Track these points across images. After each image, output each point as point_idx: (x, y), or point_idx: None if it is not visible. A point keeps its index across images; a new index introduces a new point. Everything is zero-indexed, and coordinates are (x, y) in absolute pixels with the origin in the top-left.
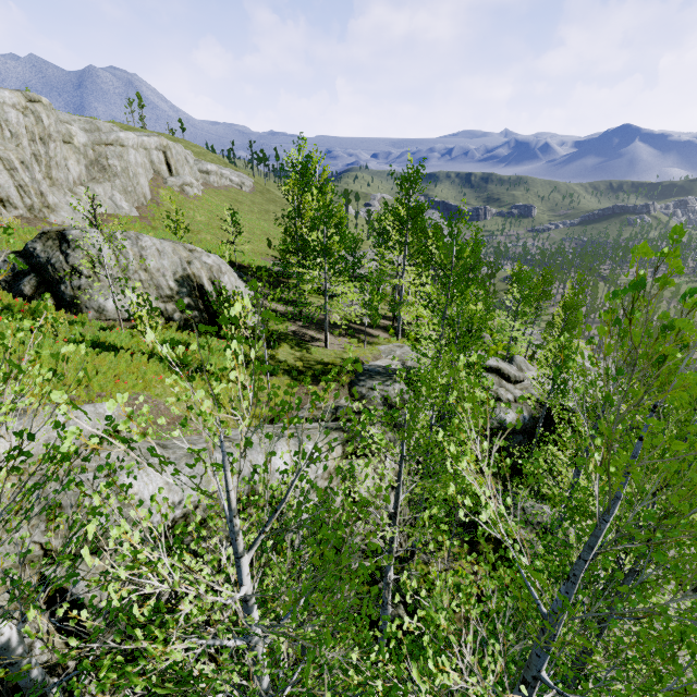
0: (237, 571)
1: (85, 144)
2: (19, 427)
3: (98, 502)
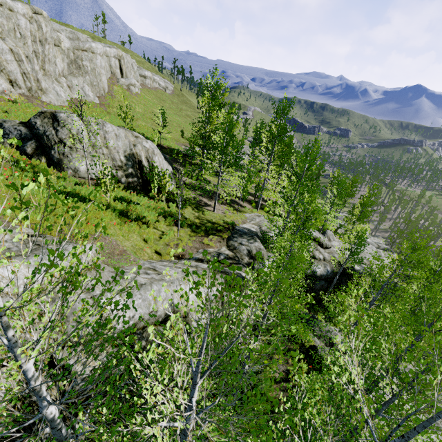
0: (192, 390)
1: (68, 48)
2: (39, 260)
3: (125, 352)
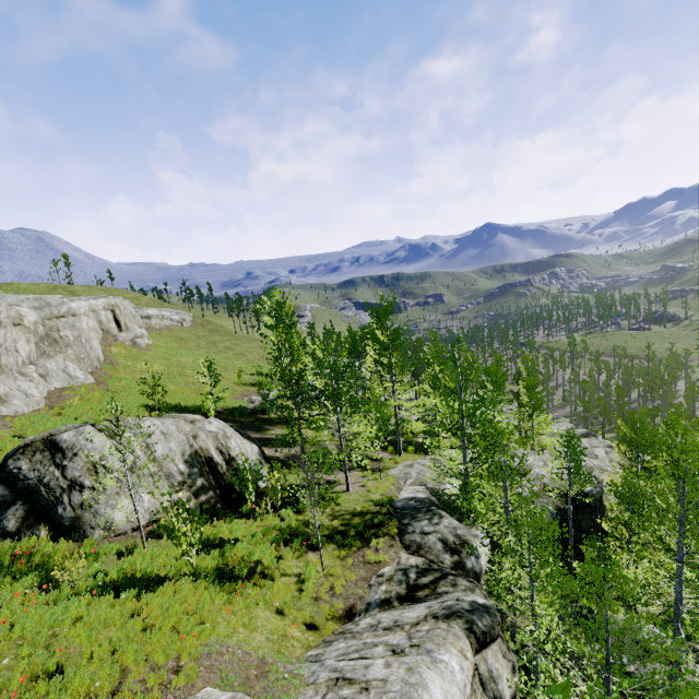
0: None
1: (35, 322)
2: None
3: None
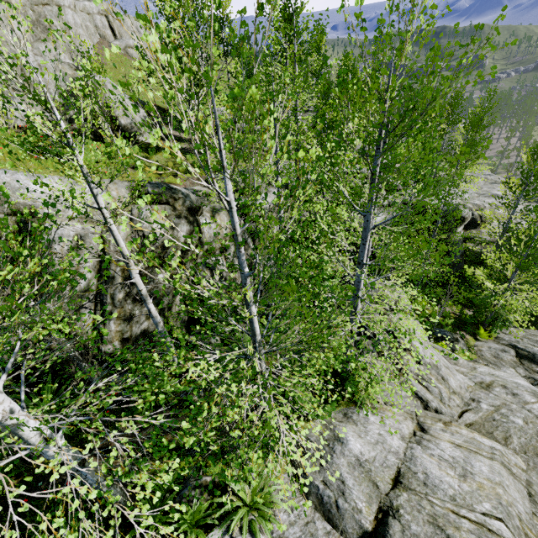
0: None
1: (23, 4)
2: None
3: None
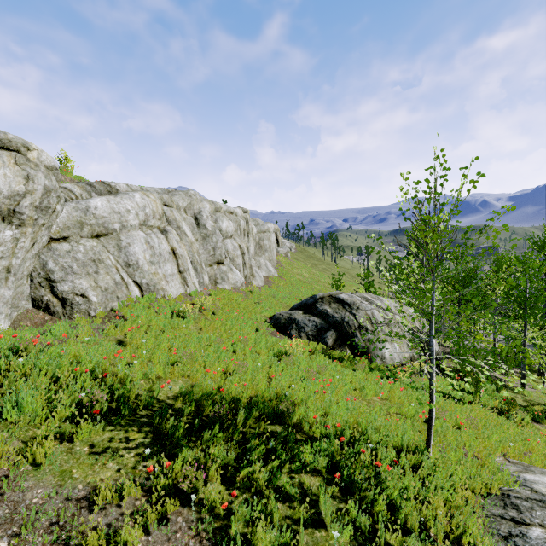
0: None
1: (255, 233)
2: None
3: None
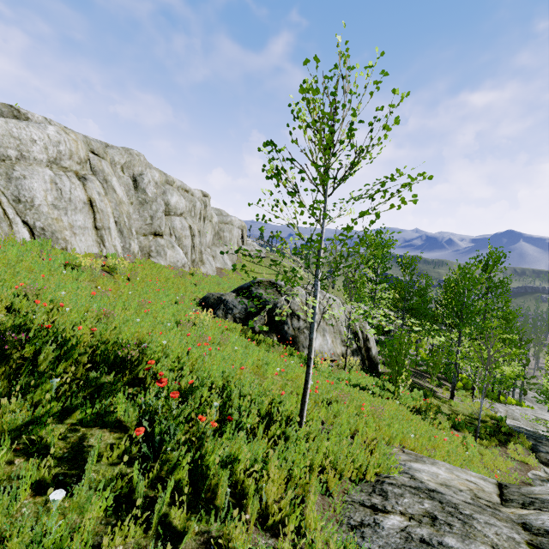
0: None
1: (216, 222)
2: None
3: None
